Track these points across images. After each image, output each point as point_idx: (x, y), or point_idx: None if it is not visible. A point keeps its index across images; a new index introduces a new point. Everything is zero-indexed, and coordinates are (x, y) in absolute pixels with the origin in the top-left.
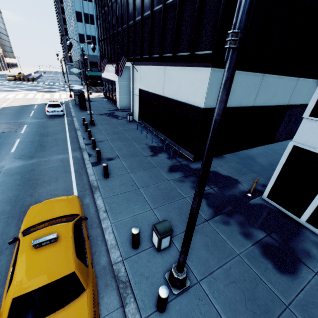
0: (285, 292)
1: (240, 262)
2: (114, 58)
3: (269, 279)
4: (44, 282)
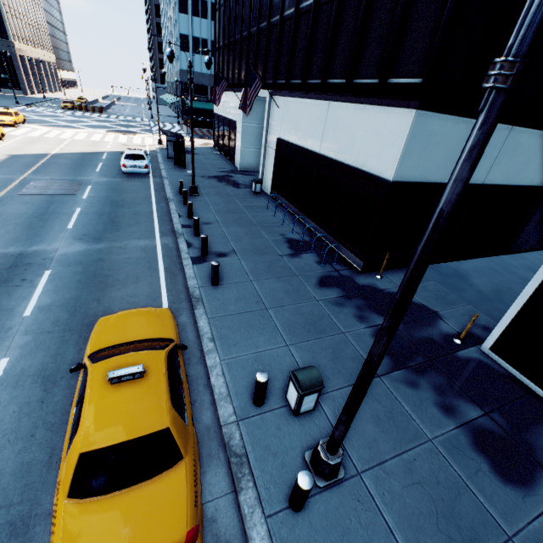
0: (509, 514)
1: (432, 453)
2: (238, 81)
3: (482, 488)
4: (125, 437)
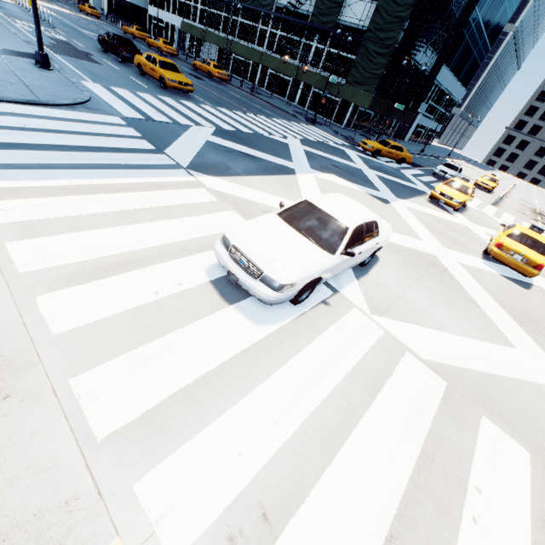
0: None
1: None
2: None
3: None
4: (92, 6)
